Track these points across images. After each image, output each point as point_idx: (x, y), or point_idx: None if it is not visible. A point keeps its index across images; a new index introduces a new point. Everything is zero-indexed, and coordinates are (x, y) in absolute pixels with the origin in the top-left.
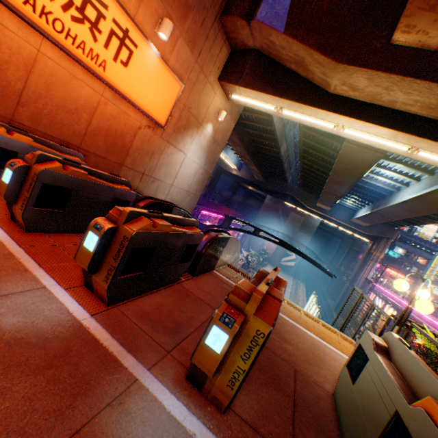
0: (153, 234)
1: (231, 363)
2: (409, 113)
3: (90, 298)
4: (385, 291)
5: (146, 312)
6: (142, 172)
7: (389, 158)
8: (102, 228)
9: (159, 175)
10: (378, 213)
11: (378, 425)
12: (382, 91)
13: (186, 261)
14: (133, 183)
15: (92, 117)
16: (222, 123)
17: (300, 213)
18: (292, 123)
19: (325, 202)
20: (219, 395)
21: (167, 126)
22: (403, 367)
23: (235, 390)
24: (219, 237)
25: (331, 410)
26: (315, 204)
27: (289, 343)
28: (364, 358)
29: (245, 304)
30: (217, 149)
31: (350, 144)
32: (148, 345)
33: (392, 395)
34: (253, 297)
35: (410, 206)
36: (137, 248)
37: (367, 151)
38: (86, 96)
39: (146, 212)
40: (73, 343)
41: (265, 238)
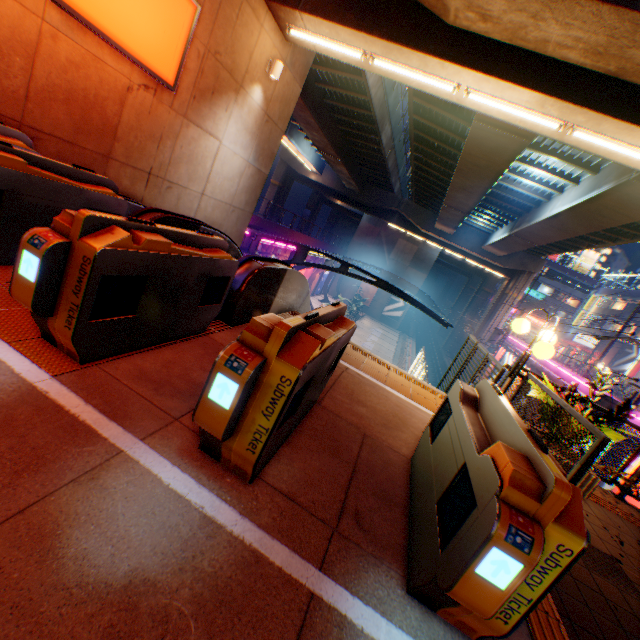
0: (138, 255)
1: (251, 423)
2: (566, 64)
3: (52, 354)
4: (519, 344)
5: (146, 372)
6: (146, 171)
7: (539, 147)
8: (44, 245)
9: (178, 177)
10: (518, 236)
11: (445, 482)
12: (529, 21)
13: (214, 304)
14: (135, 191)
15: (32, 64)
16: (279, 85)
17: (412, 240)
18: (404, 92)
19: (447, 223)
20: (241, 464)
21: (180, 87)
22: (489, 418)
23: (257, 454)
24: (267, 268)
25: (404, 475)
26: (434, 225)
27: (363, 406)
28: (448, 413)
29: (265, 343)
30: (274, 133)
31: (482, 122)
32: (144, 412)
33: (465, 447)
34: (275, 333)
35: (562, 223)
36: (115, 277)
37: (507, 135)
38: (11, 20)
39: (122, 220)
40: (19, 411)
41: (356, 277)
